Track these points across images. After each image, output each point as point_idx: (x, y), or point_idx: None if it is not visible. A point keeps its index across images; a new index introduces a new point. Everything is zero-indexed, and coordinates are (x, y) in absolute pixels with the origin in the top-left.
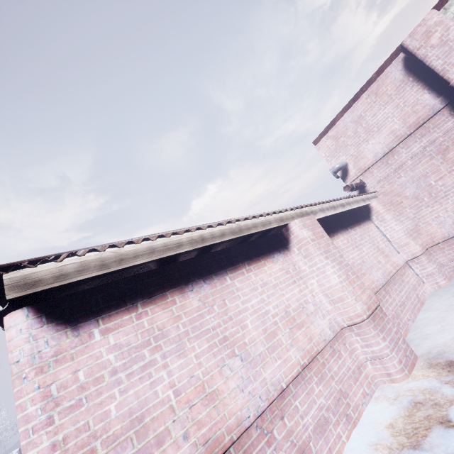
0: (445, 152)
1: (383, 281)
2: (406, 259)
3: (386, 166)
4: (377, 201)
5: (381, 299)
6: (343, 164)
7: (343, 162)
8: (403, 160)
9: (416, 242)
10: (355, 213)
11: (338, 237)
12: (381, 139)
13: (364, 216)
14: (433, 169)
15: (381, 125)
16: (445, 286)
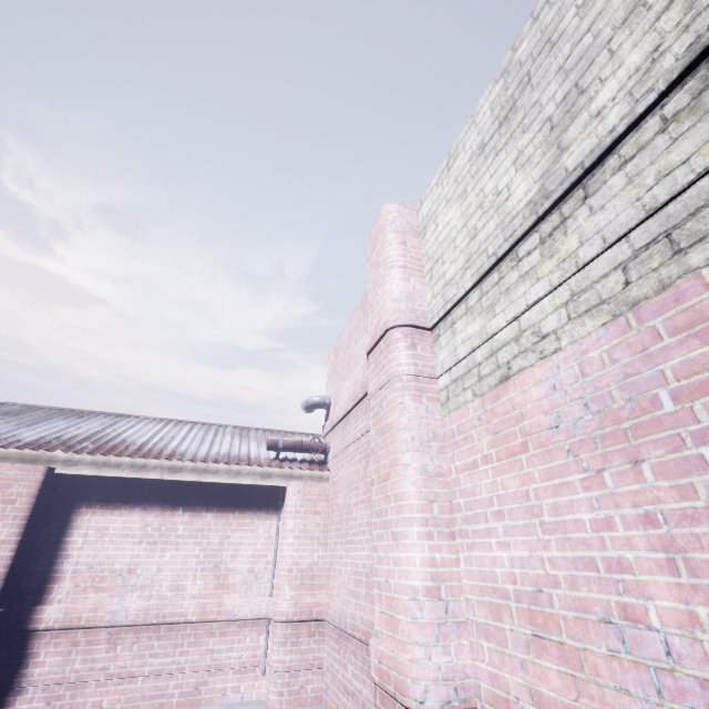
0: (368, 461)
1: (128, 619)
2: (270, 615)
3: (342, 435)
4: (298, 488)
5: (77, 642)
6: (316, 400)
7: (320, 397)
8: (349, 439)
9: (302, 594)
10: (247, 489)
11: (127, 514)
12: (350, 386)
13: (273, 501)
14: (357, 479)
15: (355, 362)
16: (270, 707)
